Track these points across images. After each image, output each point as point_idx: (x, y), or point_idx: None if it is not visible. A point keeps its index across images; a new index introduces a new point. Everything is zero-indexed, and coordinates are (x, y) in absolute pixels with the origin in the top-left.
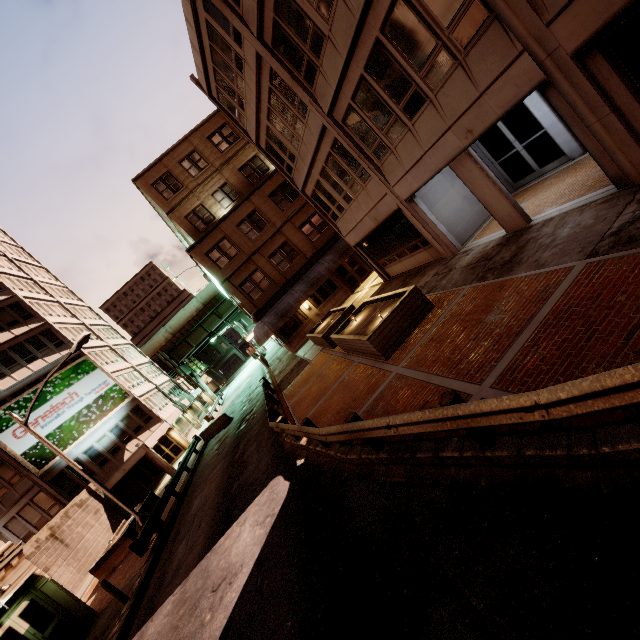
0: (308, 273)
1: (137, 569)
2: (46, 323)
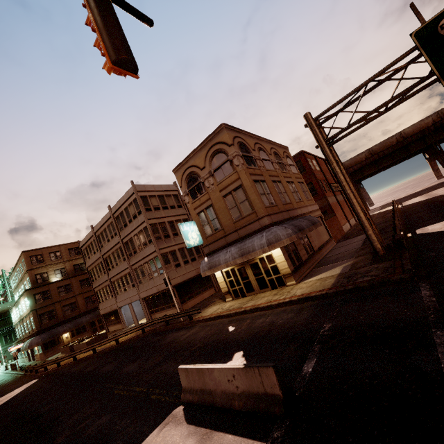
0: (77, 319)
1: None
2: None
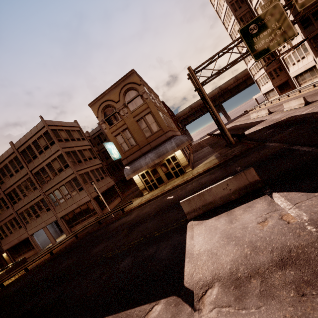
0: None
1: None
2: None
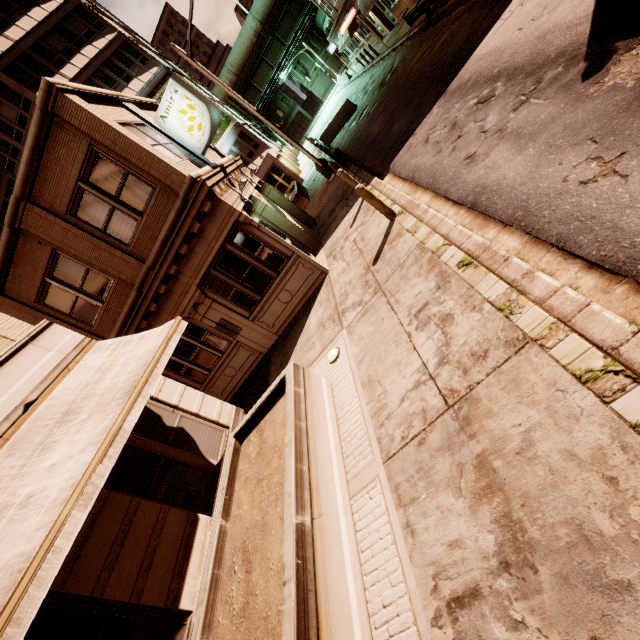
0: None
1: (337, 184)
2: (119, 34)
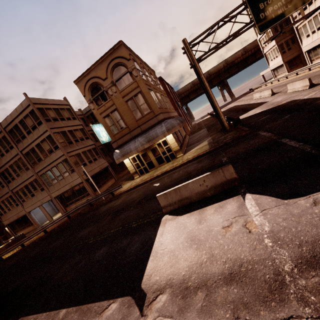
0: None
1: None
2: None
